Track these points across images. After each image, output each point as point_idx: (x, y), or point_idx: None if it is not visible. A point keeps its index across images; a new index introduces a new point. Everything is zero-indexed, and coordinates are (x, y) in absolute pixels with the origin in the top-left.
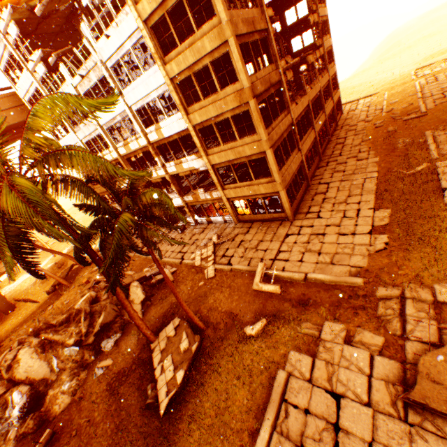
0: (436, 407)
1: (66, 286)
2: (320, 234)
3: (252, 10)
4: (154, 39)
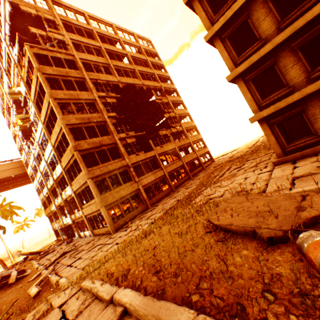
0: None
1: None
2: (110, 243)
3: (92, 114)
4: (47, 130)
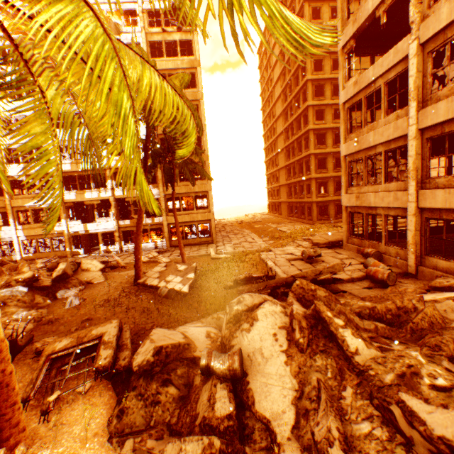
0: (321, 243)
1: None
2: (239, 243)
3: None
4: None
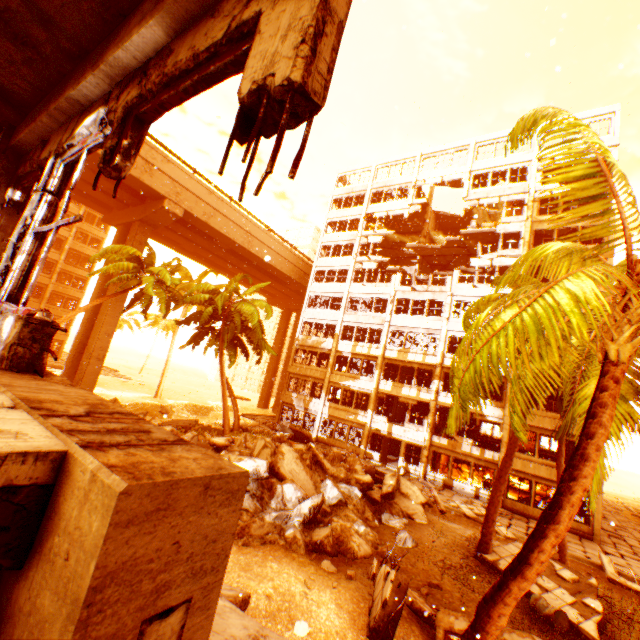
0: None
1: None
2: None
3: None
4: None
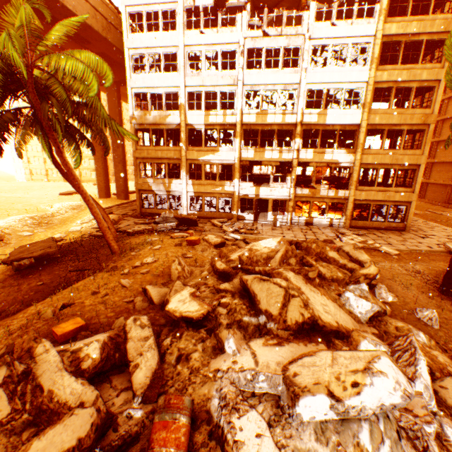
0: None
1: (64, 261)
2: (451, 239)
3: None
4: (379, 50)
